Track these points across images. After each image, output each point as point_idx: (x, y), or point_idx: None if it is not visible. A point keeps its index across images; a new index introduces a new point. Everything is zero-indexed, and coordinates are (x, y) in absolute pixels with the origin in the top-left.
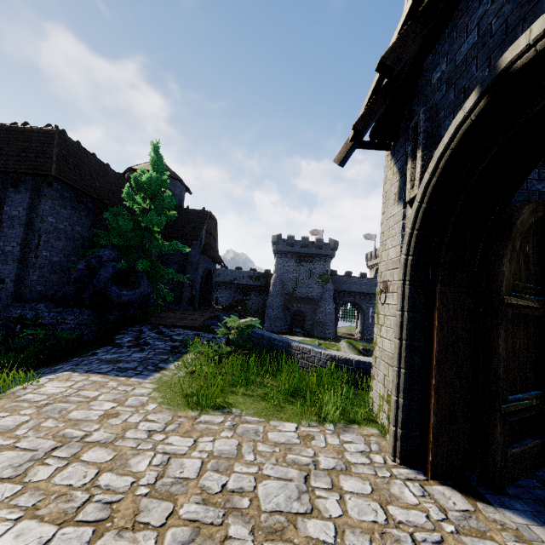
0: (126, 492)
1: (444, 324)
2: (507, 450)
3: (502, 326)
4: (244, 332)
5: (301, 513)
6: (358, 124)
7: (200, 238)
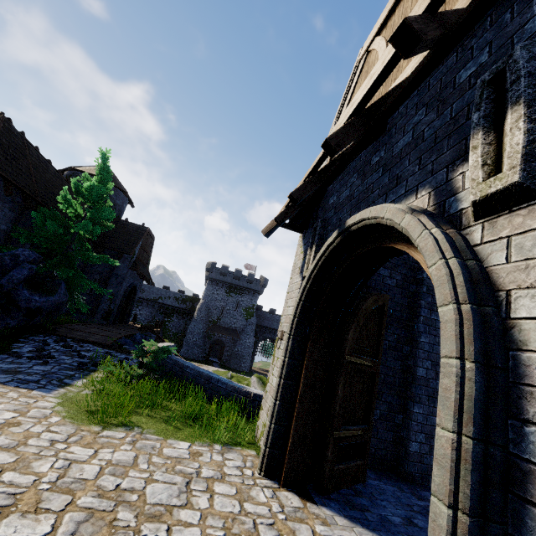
0: (29, 487)
1: (309, 370)
2: (334, 465)
3: (343, 376)
4: (160, 357)
5: (178, 506)
6: (278, 218)
7: (133, 253)
